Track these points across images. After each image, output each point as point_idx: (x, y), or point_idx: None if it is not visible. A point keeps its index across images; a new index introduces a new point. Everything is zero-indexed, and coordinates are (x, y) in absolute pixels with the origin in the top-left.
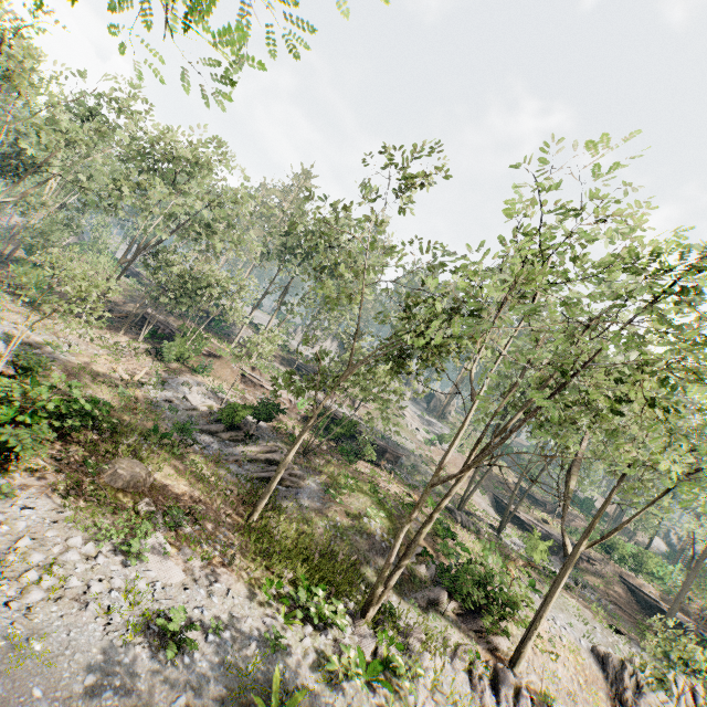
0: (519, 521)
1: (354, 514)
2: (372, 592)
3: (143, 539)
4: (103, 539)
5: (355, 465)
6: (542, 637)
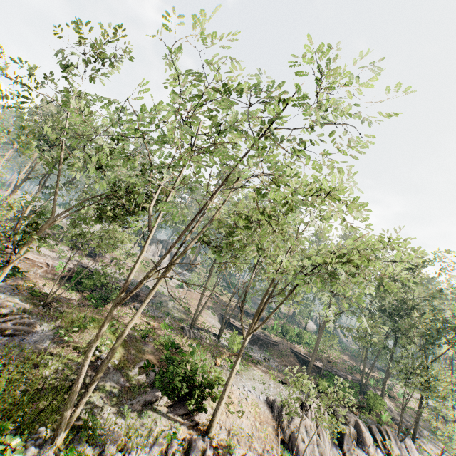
0: (235, 328)
1: (82, 347)
2: (61, 415)
3: None
4: None
5: (101, 308)
6: (234, 403)
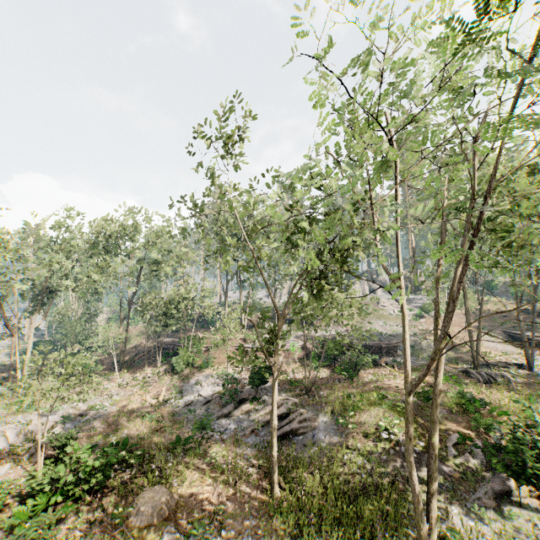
0: None
1: (371, 432)
2: (418, 534)
3: None
4: None
5: (356, 378)
6: None
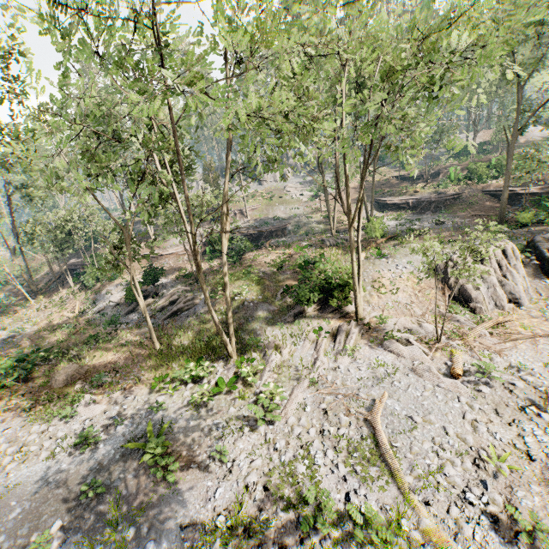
0: (396, 206)
1: (231, 298)
2: (224, 344)
3: (76, 404)
4: (53, 418)
5: (239, 262)
6: (385, 285)
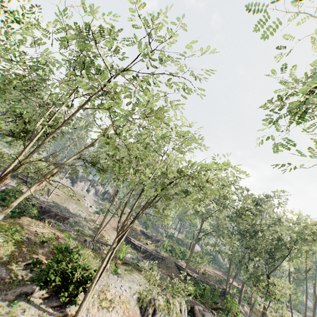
0: (134, 245)
1: None
2: None
3: None
4: None
5: (15, 219)
6: (108, 299)
